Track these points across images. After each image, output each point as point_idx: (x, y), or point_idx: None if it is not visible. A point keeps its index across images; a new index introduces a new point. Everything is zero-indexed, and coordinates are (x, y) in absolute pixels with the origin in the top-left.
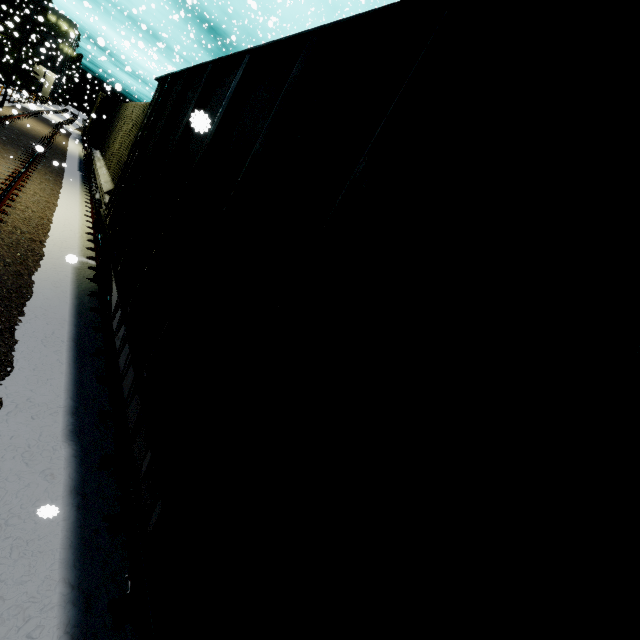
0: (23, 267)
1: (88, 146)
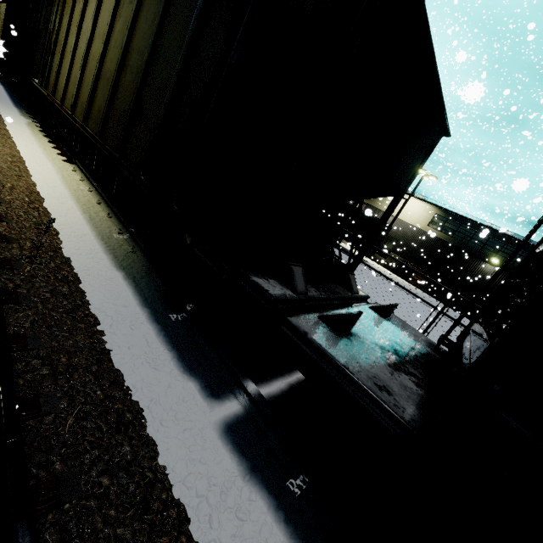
0: None
1: None
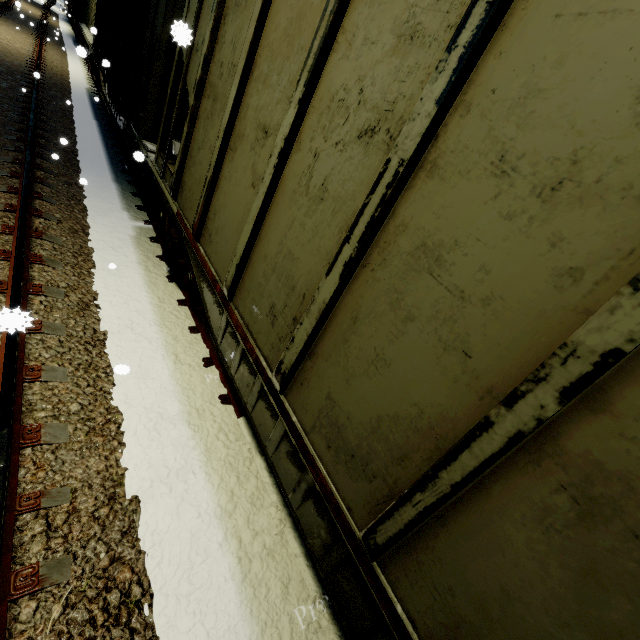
0: (63, 83)
1: (76, 23)
